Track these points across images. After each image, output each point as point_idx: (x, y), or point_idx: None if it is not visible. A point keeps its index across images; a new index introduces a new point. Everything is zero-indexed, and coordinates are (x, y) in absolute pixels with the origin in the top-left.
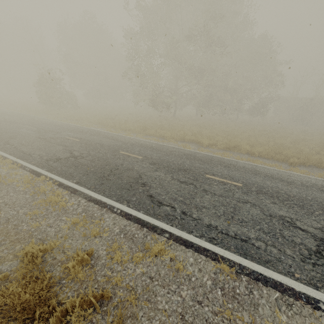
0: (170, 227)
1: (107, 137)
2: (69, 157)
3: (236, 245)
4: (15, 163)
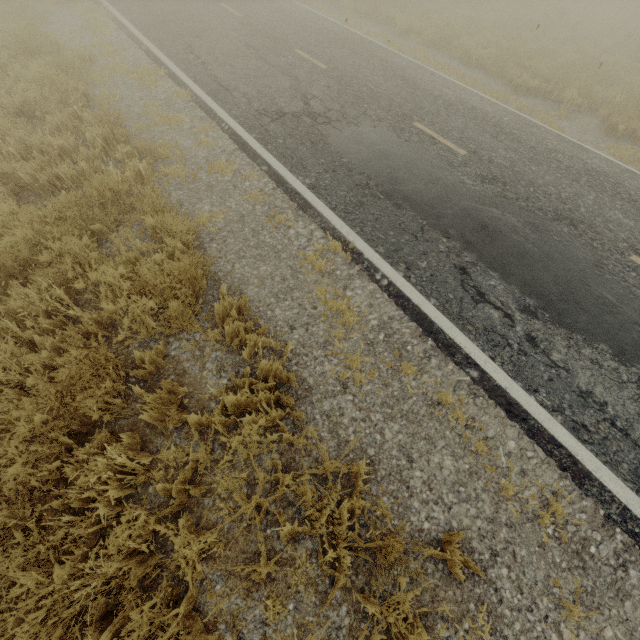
0: (174, 66)
1: None
2: None
3: (214, 89)
4: None
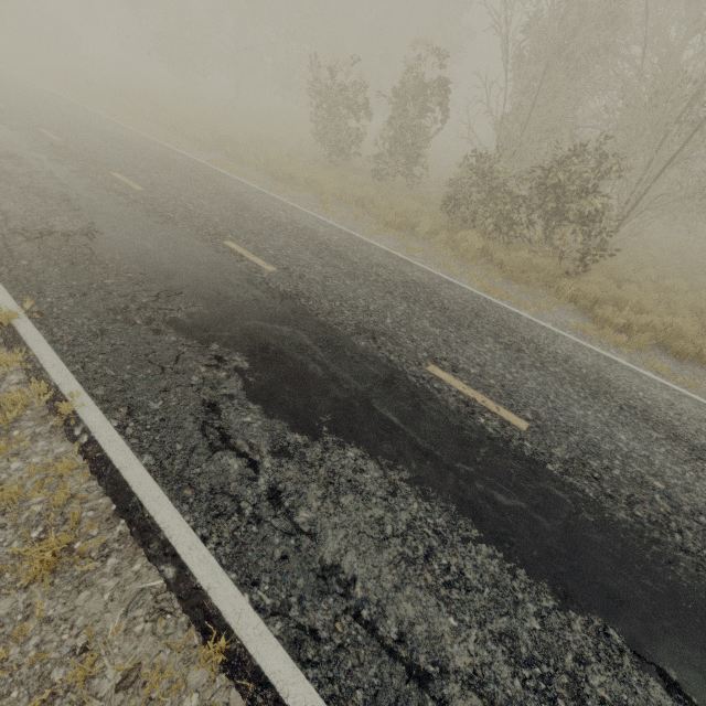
0: None
1: None
2: None
3: None
4: None
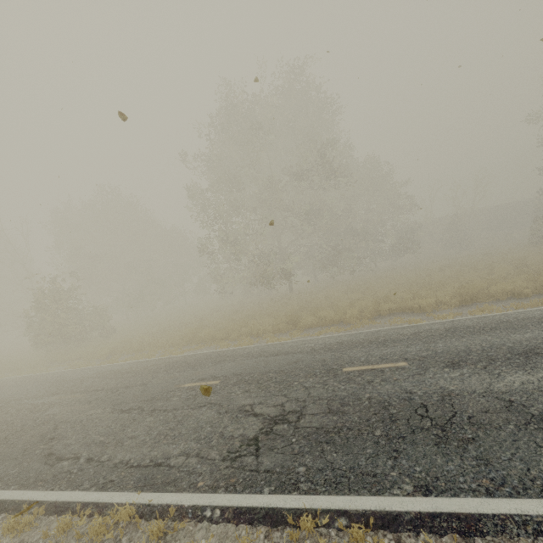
0: None
1: (259, 356)
2: (270, 426)
3: None
4: (150, 510)
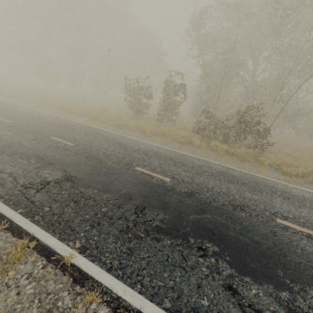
0: None
1: None
2: None
3: None
4: None
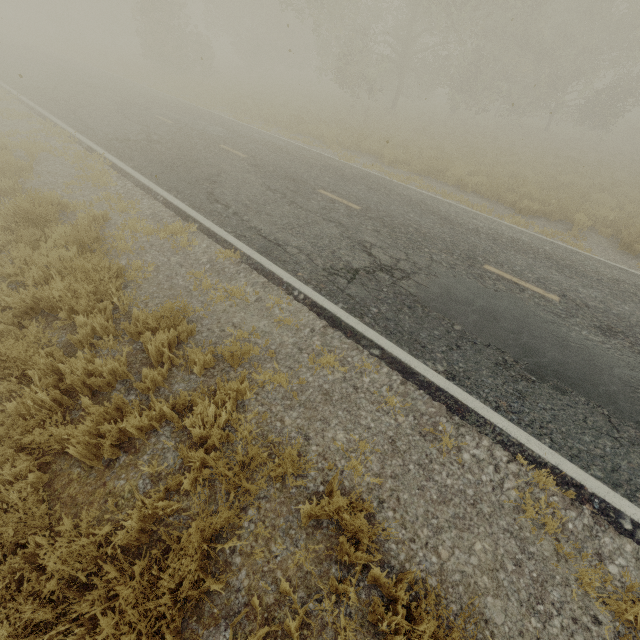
0: (205, 220)
1: (220, 126)
2: (142, 140)
3: (263, 245)
4: (73, 137)
